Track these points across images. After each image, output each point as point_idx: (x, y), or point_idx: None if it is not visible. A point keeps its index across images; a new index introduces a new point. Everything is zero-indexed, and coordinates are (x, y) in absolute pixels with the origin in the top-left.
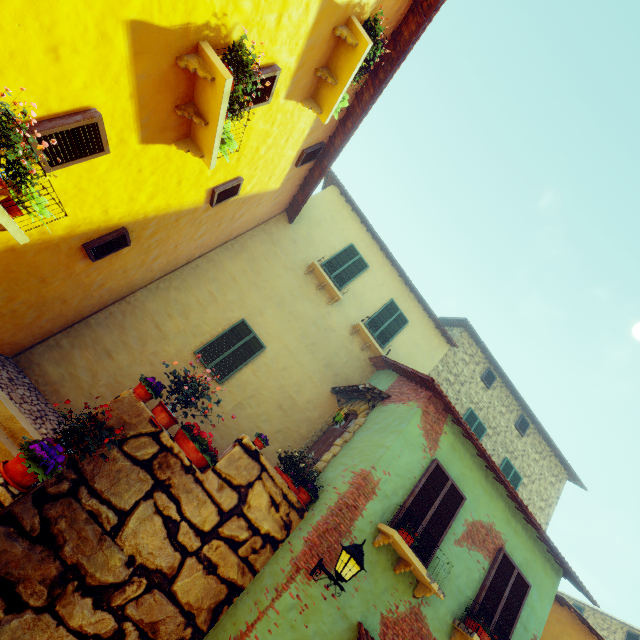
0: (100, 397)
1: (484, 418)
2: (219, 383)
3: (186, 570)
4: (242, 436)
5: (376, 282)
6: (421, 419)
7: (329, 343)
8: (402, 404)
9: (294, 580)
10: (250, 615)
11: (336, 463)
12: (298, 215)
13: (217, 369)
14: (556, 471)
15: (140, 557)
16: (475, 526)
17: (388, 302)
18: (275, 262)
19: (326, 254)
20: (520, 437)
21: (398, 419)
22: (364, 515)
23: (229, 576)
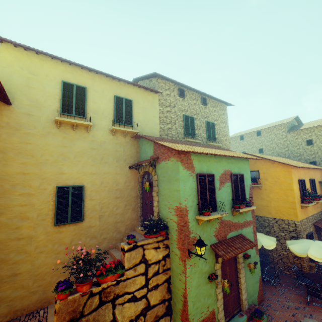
0: (39, 287)
1: (190, 113)
2: (82, 221)
3: (150, 297)
4: (122, 247)
5: (98, 93)
6: (182, 165)
7: (108, 150)
8: (168, 161)
9: (186, 264)
10: (182, 285)
11: (162, 205)
12: (7, 93)
13: (74, 218)
14: (222, 107)
15: (133, 317)
16: (221, 177)
17: (114, 99)
18: (33, 139)
19: (55, 103)
20: (206, 107)
21: (172, 172)
22: (190, 221)
23: (163, 280)
